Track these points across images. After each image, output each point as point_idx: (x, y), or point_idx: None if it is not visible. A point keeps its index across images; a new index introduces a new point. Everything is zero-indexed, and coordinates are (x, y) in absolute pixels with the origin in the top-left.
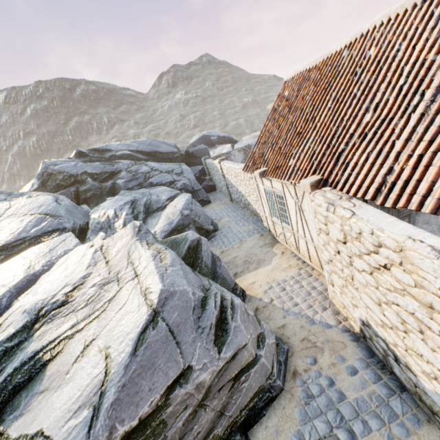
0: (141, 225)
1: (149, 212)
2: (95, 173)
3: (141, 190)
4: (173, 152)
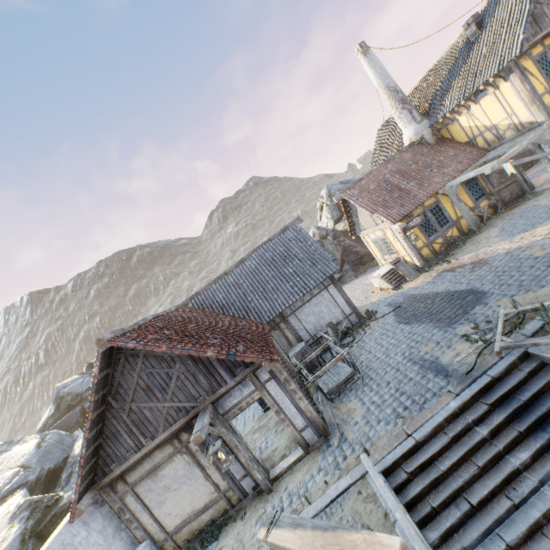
0: (24, 503)
1: None
2: None
3: None
4: None
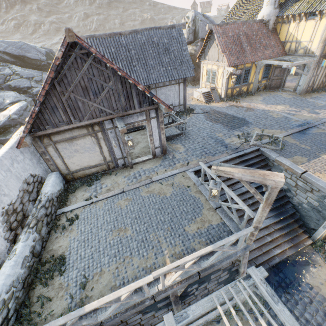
0: None
1: None
2: None
3: None
4: (40, 60)
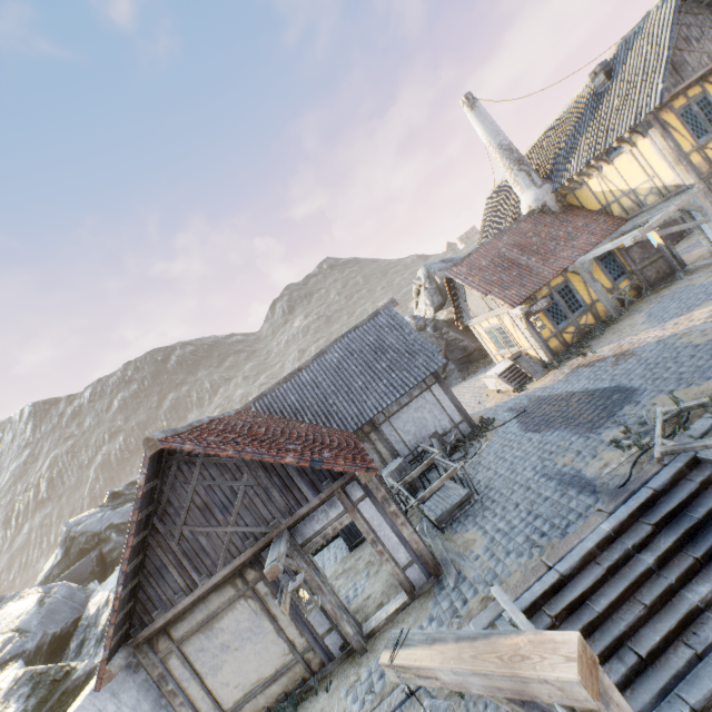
0: (23, 674)
1: None
2: (122, 522)
3: None
4: None
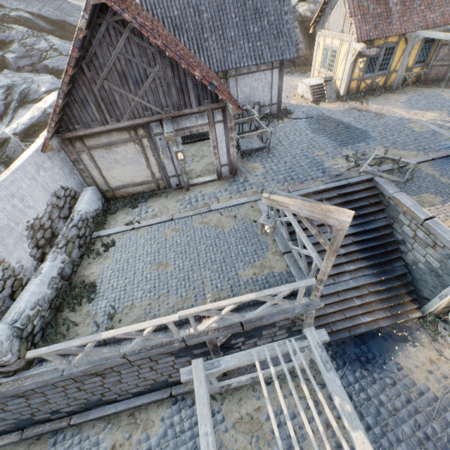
0: None
1: (25, 101)
2: None
3: (26, 74)
4: None
